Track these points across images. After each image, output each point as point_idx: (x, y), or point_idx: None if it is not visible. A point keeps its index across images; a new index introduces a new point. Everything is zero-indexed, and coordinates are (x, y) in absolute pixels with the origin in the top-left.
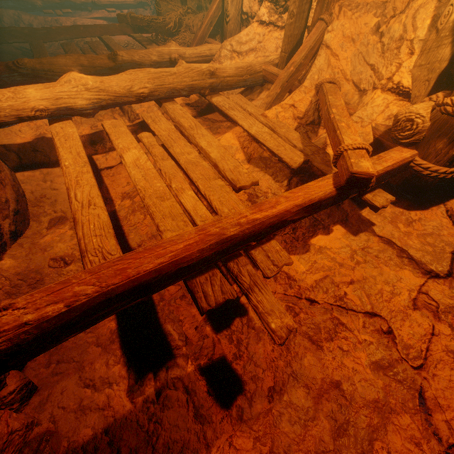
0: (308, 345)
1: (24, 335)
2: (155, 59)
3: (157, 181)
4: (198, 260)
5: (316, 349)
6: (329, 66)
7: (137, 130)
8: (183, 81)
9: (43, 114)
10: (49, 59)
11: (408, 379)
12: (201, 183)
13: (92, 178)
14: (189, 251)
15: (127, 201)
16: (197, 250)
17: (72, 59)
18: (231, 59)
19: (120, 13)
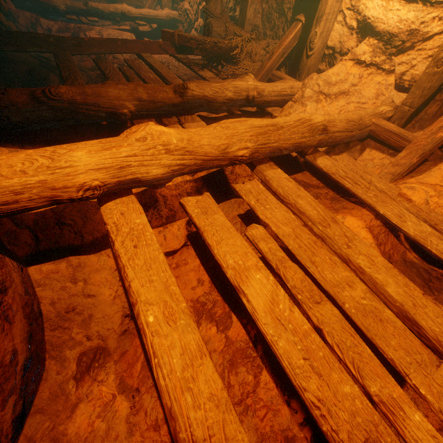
0: None
1: None
2: (230, 96)
3: (339, 375)
4: None
5: None
6: None
7: (201, 188)
8: (290, 139)
9: (96, 193)
10: (95, 87)
11: None
12: (419, 380)
13: (214, 372)
14: None
15: (211, 328)
16: None
17: (126, 89)
18: (317, 101)
19: (165, 30)
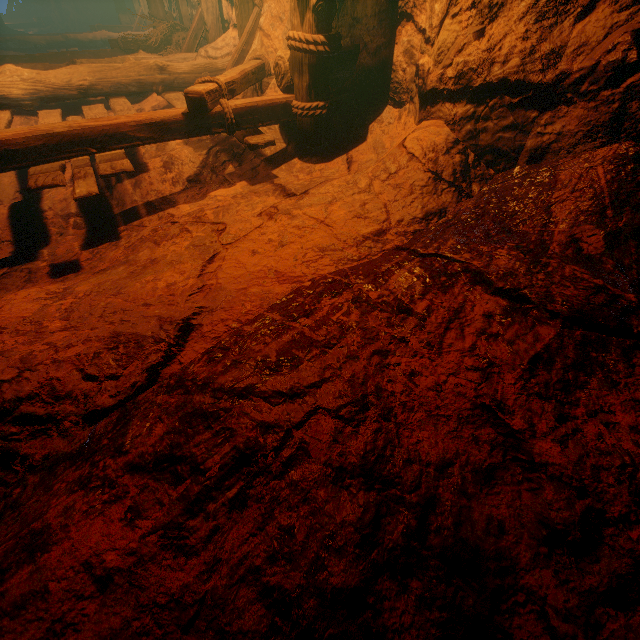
0: (151, 245)
1: None
2: None
3: None
4: (28, 148)
5: (155, 246)
6: (263, 46)
7: None
8: (129, 76)
9: None
10: None
11: (211, 250)
12: None
13: None
14: (15, 137)
15: None
16: (23, 137)
17: (28, 66)
18: None
19: (111, 39)
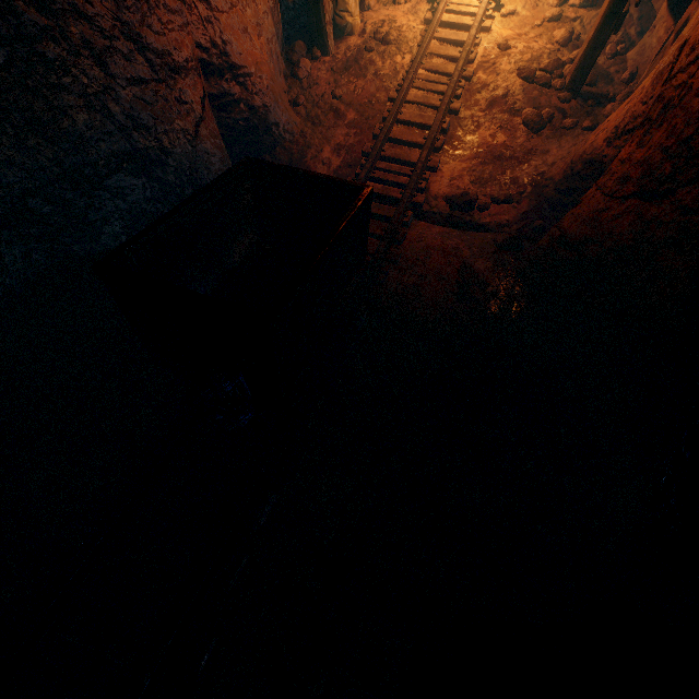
0: None
1: (580, 60)
2: None
3: None
4: None
5: None
6: None
7: None
8: None
9: None
10: None
11: None
12: None
13: None
14: None
15: None
16: None
17: None
18: None
19: None
